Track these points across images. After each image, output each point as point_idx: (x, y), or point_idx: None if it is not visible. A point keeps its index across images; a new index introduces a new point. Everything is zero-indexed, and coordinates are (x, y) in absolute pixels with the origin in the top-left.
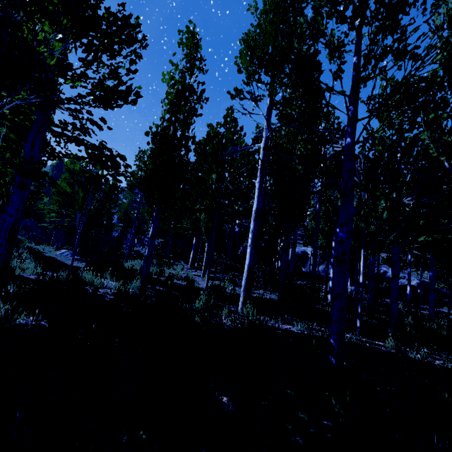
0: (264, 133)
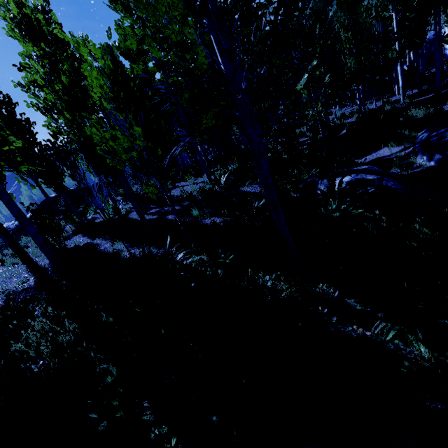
0: (394, 21)
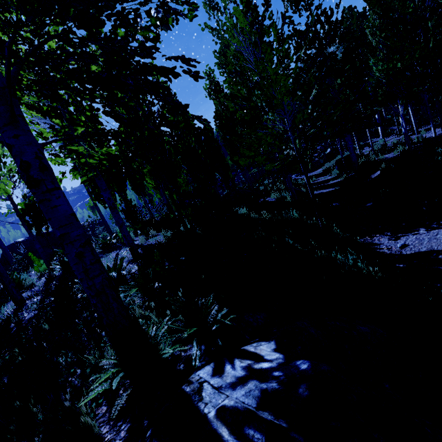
0: None
